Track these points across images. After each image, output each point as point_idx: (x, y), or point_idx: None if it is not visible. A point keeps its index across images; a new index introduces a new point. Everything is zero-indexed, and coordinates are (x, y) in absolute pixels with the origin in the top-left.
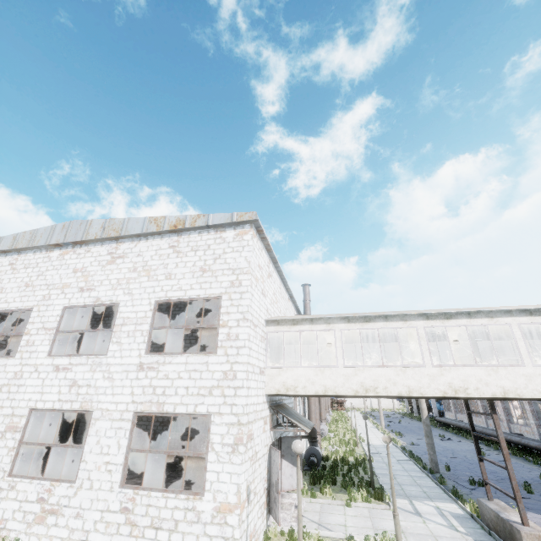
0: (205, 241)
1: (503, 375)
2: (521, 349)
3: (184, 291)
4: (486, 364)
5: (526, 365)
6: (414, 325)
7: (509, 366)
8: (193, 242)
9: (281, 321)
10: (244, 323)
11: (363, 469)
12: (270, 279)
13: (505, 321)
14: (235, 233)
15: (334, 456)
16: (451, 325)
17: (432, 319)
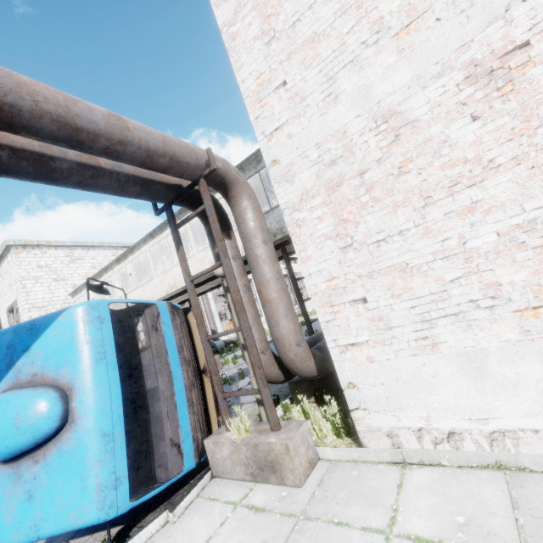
0: (6, 266)
1: (147, 289)
2: (152, 267)
3: (9, 301)
4: (141, 285)
5: (154, 278)
6: (115, 271)
7: (149, 282)
8: (4, 269)
9: (77, 292)
10: (24, 311)
11: (233, 348)
12: (77, 262)
13: (144, 249)
14: (10, 256)
15: (234, 343)
16: (127, 263)
17: (120, 263)
